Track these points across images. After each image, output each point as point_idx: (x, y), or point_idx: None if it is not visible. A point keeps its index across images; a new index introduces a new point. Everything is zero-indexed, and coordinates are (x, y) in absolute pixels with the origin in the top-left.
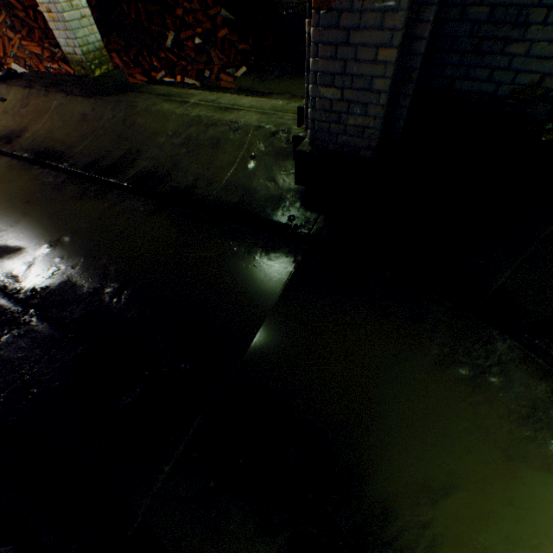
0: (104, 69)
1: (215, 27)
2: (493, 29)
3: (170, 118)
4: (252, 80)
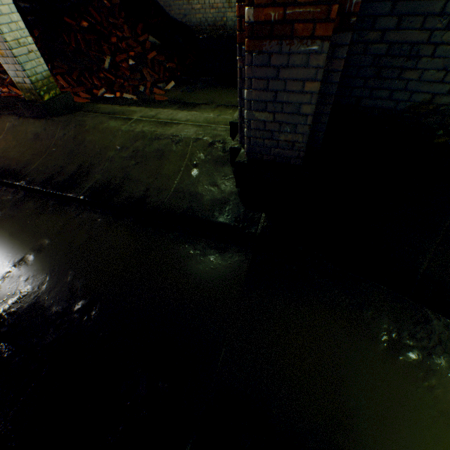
0: (52, 94)
1: (145, 50)
2: (391, 60)
3: (117, 134)
4: (181, 92)
